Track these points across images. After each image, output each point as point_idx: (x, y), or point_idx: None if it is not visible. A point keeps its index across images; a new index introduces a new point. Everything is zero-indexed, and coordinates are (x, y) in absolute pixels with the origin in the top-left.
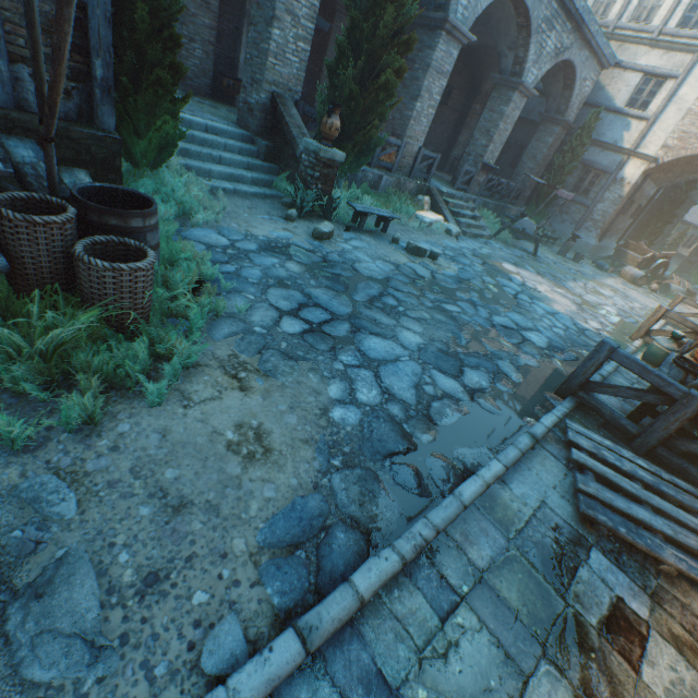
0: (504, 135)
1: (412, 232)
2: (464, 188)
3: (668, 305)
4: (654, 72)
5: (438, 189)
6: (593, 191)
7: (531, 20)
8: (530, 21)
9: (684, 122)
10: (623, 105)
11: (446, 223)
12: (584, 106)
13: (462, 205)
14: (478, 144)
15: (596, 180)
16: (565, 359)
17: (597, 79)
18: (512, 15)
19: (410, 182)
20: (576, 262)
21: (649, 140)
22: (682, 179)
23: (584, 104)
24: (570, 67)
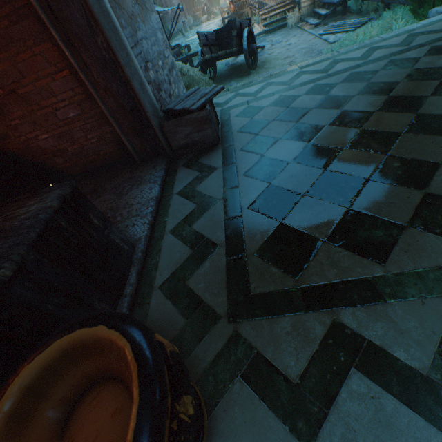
0: None
1: None
2: None
3: None
4: None
5: None
6: (169, 5)
7: None
8: None
9: None
10: None
11: None
12: None
13: None
14: None
15: (166, 1)
16: None
17: None
18: None
19: None
20: (192, 30)
21: None
22: None
23: None
24: None
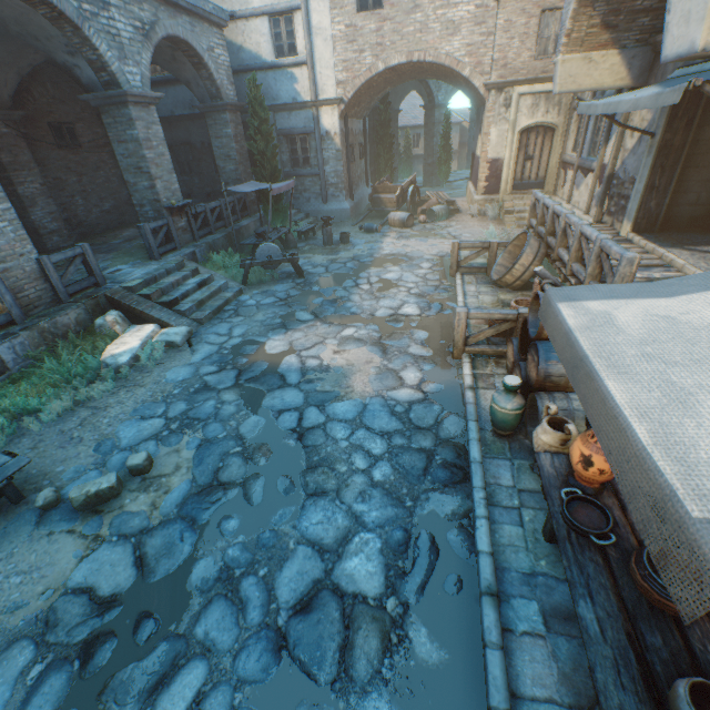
0: (165, 161)
1: (106, 407)
2: (168, 248)
3: (452, 258)
4: (276, 10)
5: (123, 286)
6: (312, 157)
7: (57, 4)
8: (56, 6)
9: (338, 51)
10: (273, 57)
11: (162, 331)
12: (238, 75)
13: (175, 281)
14: (141, 188)
15: (306, 145)
16: (424, 579)
17: (225, 41)
18: (24, 8)
19: (65, 314)
20: (346, 243)
21: (322, 82)
22: (375, 101)
23: (236, 72)
24: (181, 41)
